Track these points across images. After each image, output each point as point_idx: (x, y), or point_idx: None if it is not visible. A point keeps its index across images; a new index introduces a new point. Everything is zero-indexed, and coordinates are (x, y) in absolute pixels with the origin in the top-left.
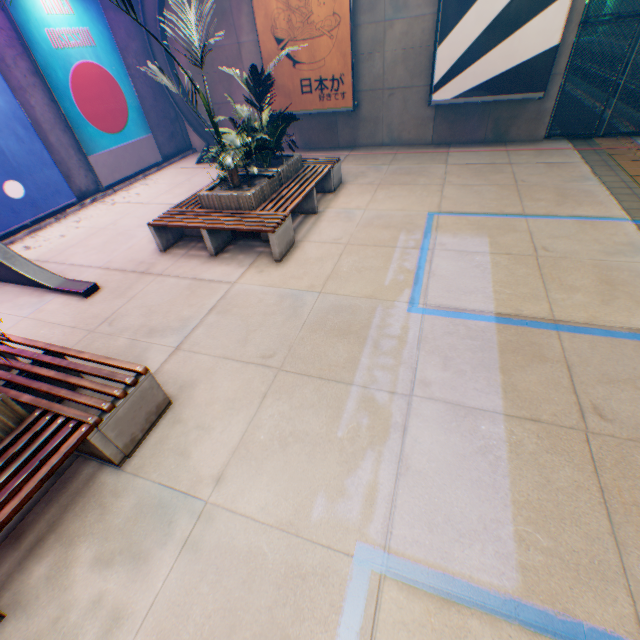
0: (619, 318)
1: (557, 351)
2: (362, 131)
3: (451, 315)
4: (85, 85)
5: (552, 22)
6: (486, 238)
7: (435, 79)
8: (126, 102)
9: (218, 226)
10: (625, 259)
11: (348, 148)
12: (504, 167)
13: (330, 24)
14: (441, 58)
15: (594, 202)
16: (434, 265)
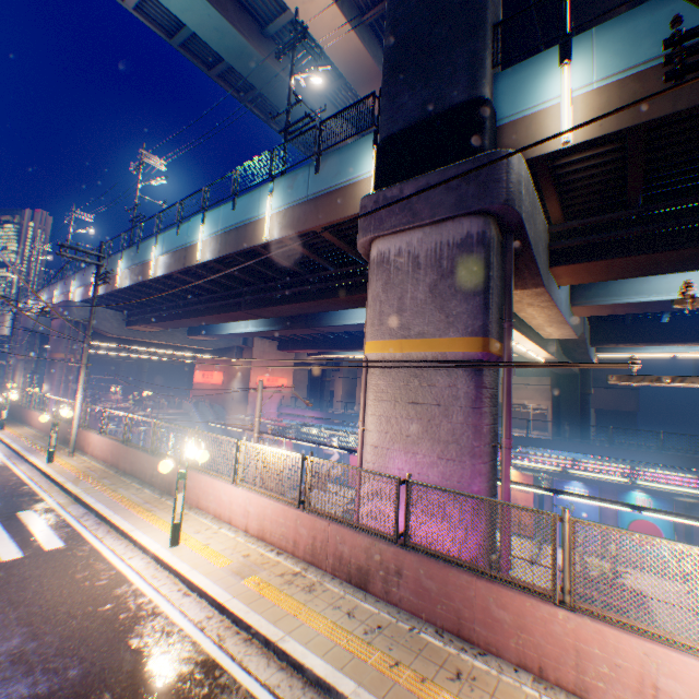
0: None
1: None
2: None
3: None
4: (637, 525)
5: None
6: None
7: None
8: None
9: None
10: None
11: None
12: None
13: None
14: None
15: None
16: None
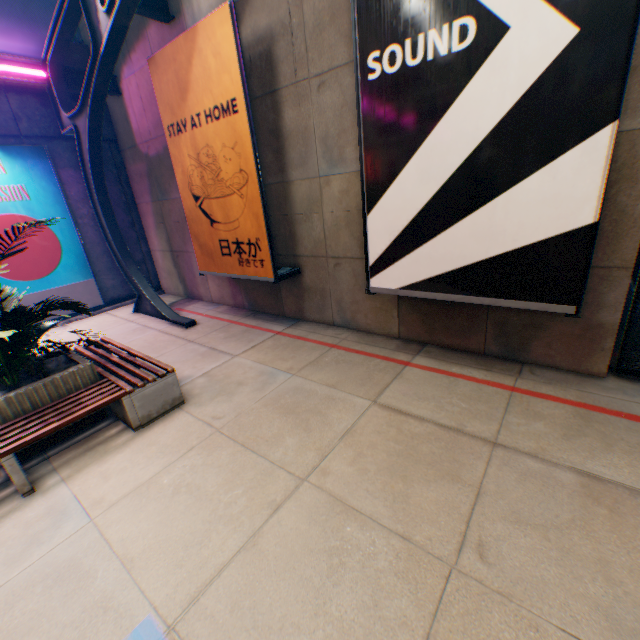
0: None
1: None
2: (308, 301)
3: None
4: None
5: (573, 181)
6: None
7: (371, 256)
8: (61, 249)
9: None
10: None
11: (294, 319)
12: (474, 452)
13: (239, 180)
14: (375, 228)
15: None
16: None
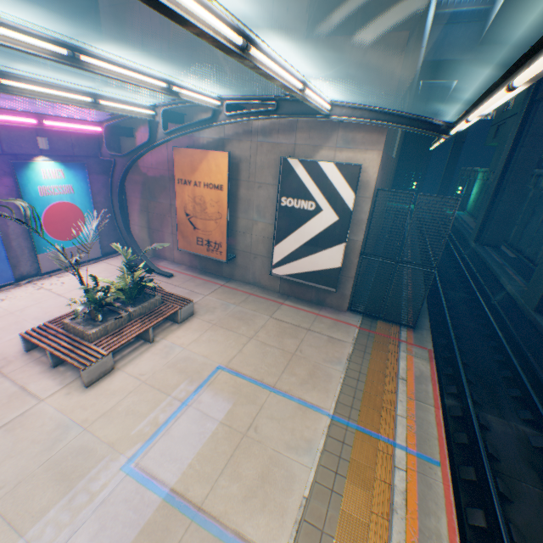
0: (240, 518)
1: (175, 541)
2: (237, 271)
3: (144, 480)
4: (56, 214)
5: (336, 254)
6: (231, 404)
7: (274, 261)
8: (85, 222)
9: (56, 352)
10: (294, 455)
11: (228, 278)
12: (302, 331)
13: (217, 216)
14: (277, 252)
15: (325, 387)
16: (177, 422)
